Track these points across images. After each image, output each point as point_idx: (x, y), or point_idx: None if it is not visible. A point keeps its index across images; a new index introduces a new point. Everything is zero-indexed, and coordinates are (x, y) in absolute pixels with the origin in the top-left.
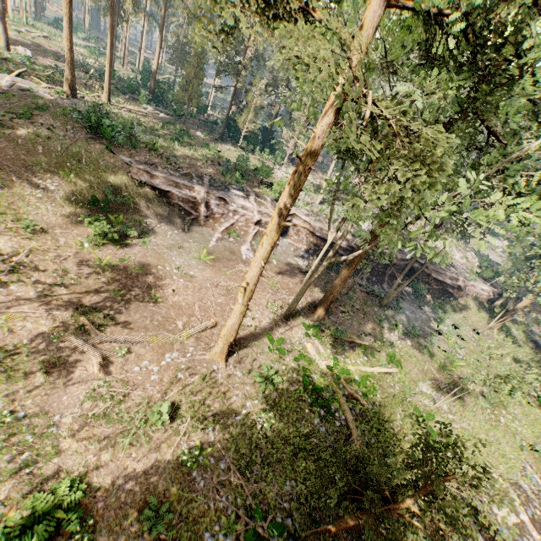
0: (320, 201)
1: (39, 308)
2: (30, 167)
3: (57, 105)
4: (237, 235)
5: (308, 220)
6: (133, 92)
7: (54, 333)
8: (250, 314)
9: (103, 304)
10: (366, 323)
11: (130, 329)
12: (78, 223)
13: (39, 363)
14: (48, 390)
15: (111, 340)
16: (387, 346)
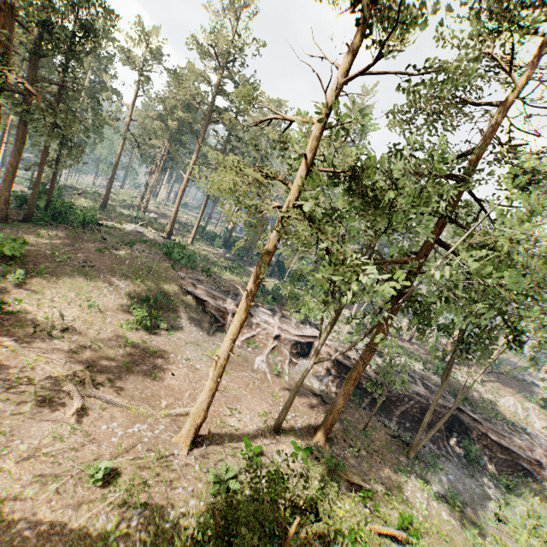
0: (349, 331)
1: (63, 359)
2: (115, 271)
3: (154, 241)
4: (256, 346)
5: (330, 343)
6: (213, 240)
7: (60, 378)
8: (238, 416)
9: (110, 369)
10: (381, 469)
11: (119, 394)
12: (127, 311)
13: (35, 393)
14: (27, 418)
15: (98, 396)
16: (406, 506)
